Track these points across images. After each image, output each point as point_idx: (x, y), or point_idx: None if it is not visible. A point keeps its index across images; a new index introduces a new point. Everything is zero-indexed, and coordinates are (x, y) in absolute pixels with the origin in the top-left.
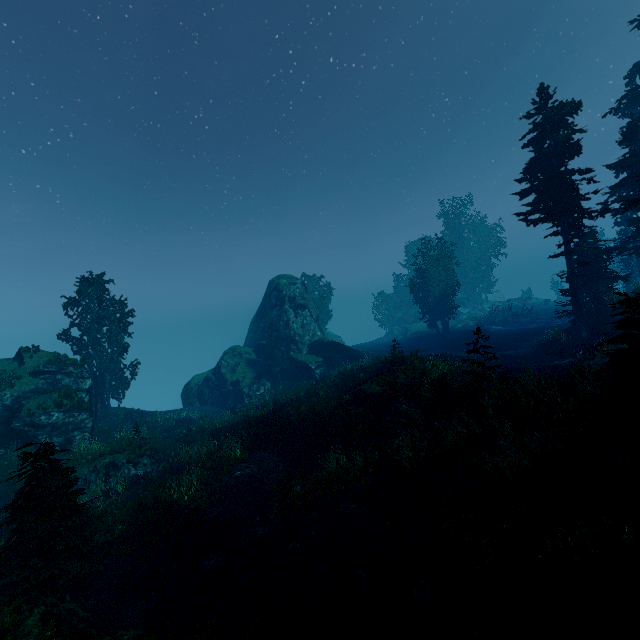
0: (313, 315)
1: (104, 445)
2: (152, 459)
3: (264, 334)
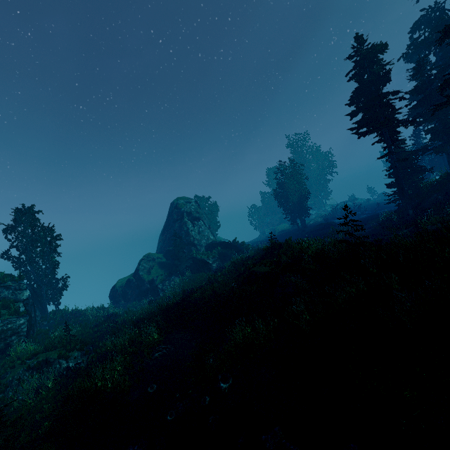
0: (206, 224)
1: (41, 345)
2: (82, 352)
3: (170, 242)
